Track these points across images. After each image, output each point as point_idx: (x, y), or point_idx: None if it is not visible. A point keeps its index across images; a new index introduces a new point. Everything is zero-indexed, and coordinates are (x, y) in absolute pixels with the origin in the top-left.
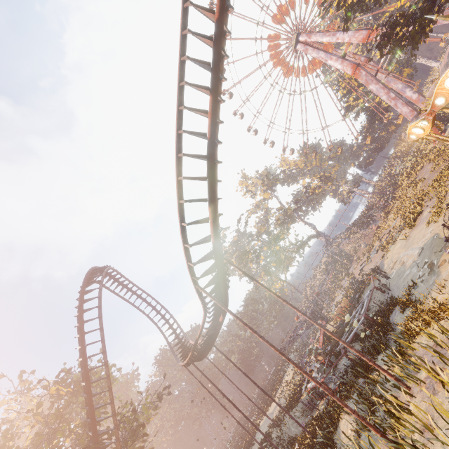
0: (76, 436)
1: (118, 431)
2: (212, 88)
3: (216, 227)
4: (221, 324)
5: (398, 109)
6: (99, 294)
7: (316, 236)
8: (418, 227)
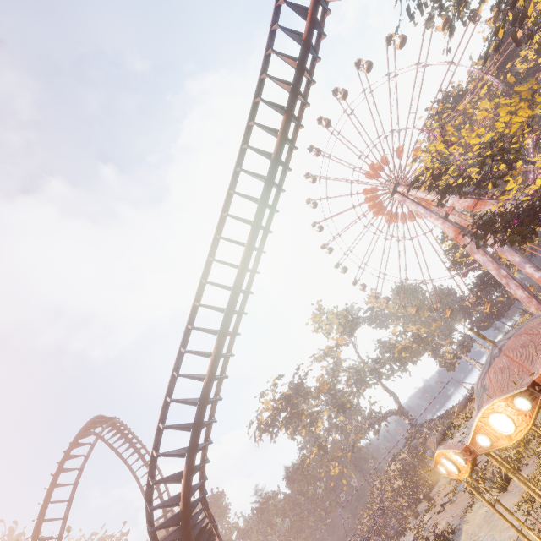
0: None
1: None
2: (219, 334)
3: (187, 492)
4: None
5: (510, 289)
6: (83, 464)
7: (397, 413)
8: (509, 498)
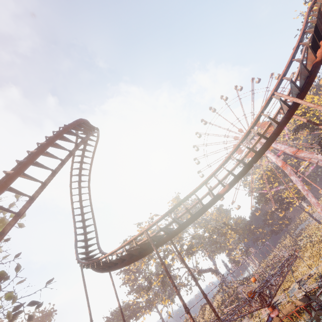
0: None
1: None
2: None
3: None
4: (219, 197)
5: (308, 197)
6: (93, 132)
7: (214, 272)
8: None
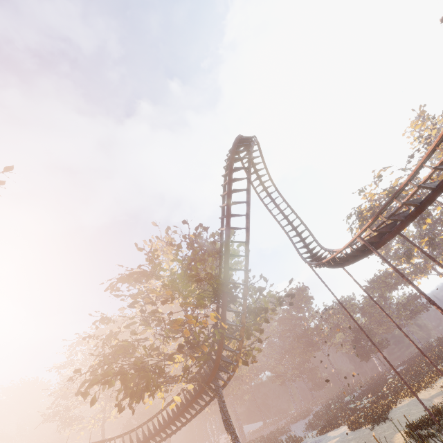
0: (208, 274)
1: (247, 290)
2: None
3: None
4: None
5: None
6: (251, 149)
7: None
8: None
